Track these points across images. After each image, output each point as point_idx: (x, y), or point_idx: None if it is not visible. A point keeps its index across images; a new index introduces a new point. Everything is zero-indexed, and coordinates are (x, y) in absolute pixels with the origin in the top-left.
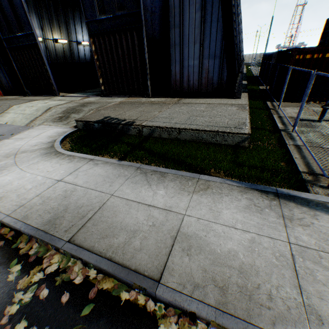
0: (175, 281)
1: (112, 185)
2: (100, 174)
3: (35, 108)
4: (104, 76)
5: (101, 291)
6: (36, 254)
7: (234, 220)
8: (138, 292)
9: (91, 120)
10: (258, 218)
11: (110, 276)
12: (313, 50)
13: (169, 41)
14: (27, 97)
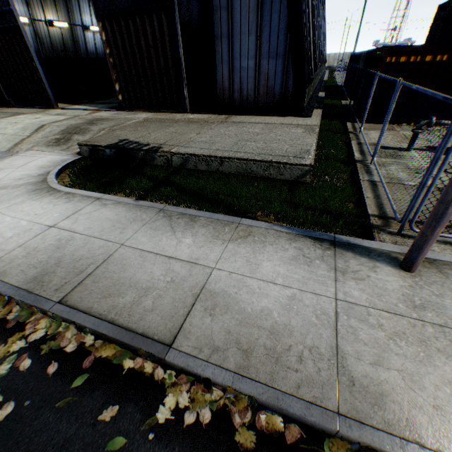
0: (190, 345)
1: (124, 232)
2: (109, 217)
3: (21, 125)
4: (122, 80)
5: (99, 359)
6: (17, 319)
7: (274, 274)
8: (145, 360)
9: (101, 143)
10: (305, 271)
11: (111, 342)
12: (409, 50)
13: (213, 30)
14: (10, 110)
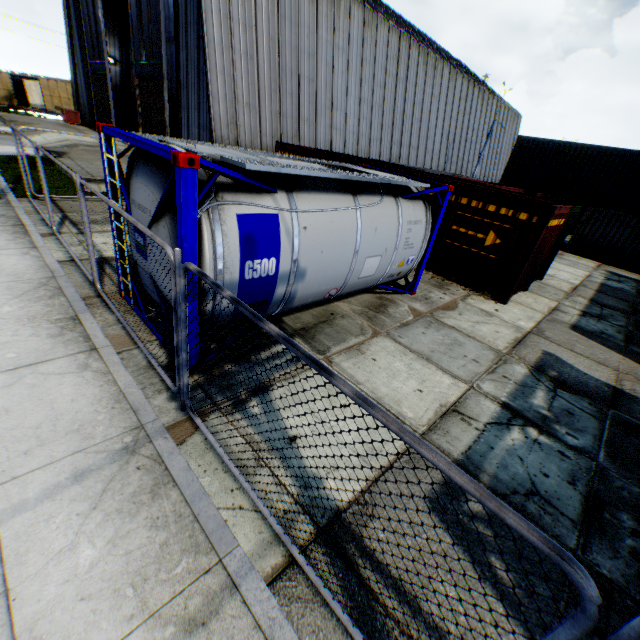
0: None
1: None
2: None
3: (61, 137)
4: (143, 126)
5: None
6: None
7: None
8: None
9: (49, 149)
10: None
11: None
12: (289, 148)
13: (179, 102)
14: (91, 132)
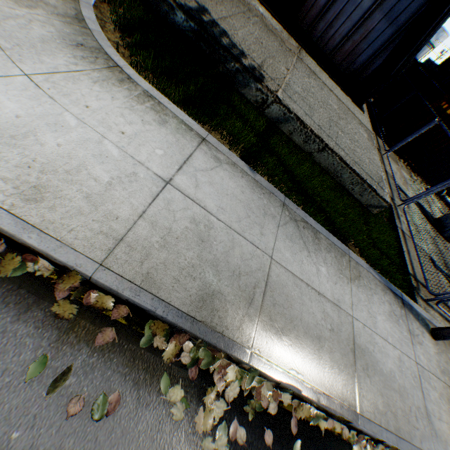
0: (368, 410)
1: (264, 233)
2: (235, 194)
3: None
4: None
5: (299, 420)
6: (195, 363)
7: (385, 331)
8: (335, 420)
9: None
10: (397, 330)
11: (309, 404)
12: None
13: None
14: None
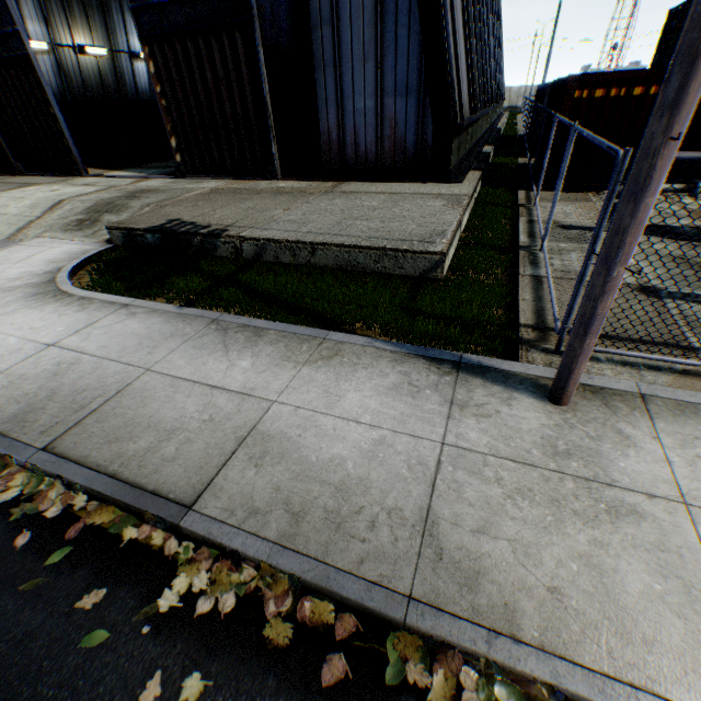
0: (218, 507)
1: (154, 352)
2: (136, 332)
3: (30, 201)
4: (180, 132)
5: (92, 528)
6: None
7: (361, 410)
8: (155, 528)
9: (140, 226)
10: (406, 405)
11: (110, 504)
12: (609, 79)
13: (312, 55)
14: (17, 179)
